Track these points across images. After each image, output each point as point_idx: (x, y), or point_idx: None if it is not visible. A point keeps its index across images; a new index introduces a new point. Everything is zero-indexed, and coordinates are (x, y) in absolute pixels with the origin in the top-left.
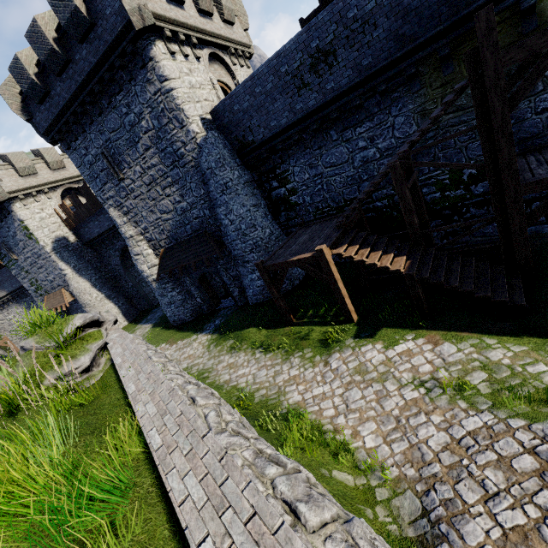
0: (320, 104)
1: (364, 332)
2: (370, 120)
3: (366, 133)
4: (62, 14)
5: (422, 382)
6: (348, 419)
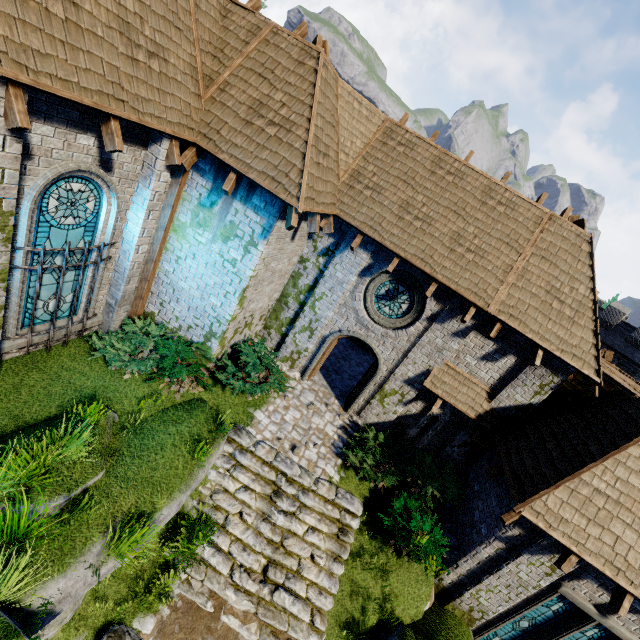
0: None
1: None
2: None
3: None
4: (637, 335)
5: None
6: None
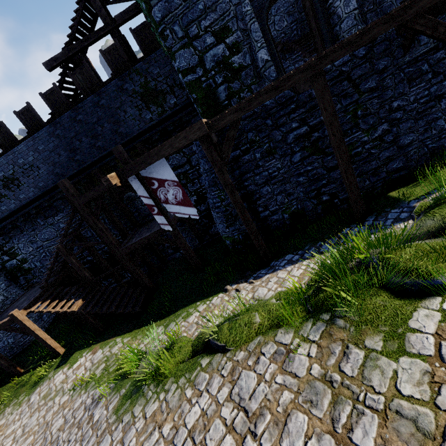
0: (19, 206)
1: (63, 361)
2: (61, 212)
3: (62, 219)
4: None
5: (75, 386)
6: (17, 444)
